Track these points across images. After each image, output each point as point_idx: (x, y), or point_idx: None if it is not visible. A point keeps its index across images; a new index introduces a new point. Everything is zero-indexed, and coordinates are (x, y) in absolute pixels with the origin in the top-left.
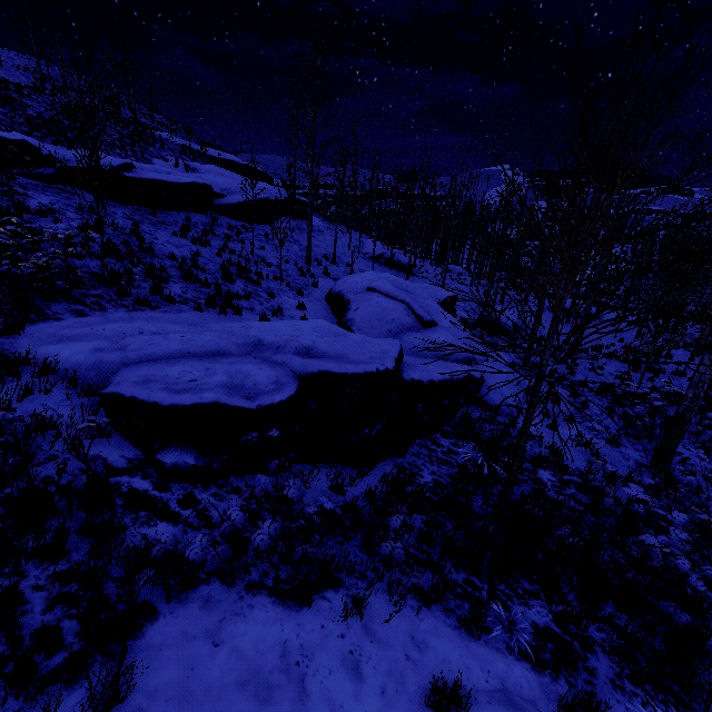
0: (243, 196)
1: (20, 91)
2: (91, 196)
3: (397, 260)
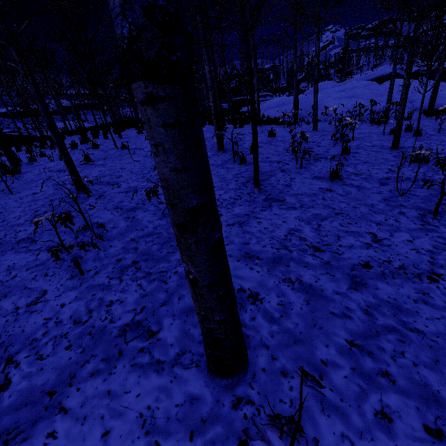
0: (55, 108)
1: (5, 95)
2: (5, 119)
3: (128, 116)
